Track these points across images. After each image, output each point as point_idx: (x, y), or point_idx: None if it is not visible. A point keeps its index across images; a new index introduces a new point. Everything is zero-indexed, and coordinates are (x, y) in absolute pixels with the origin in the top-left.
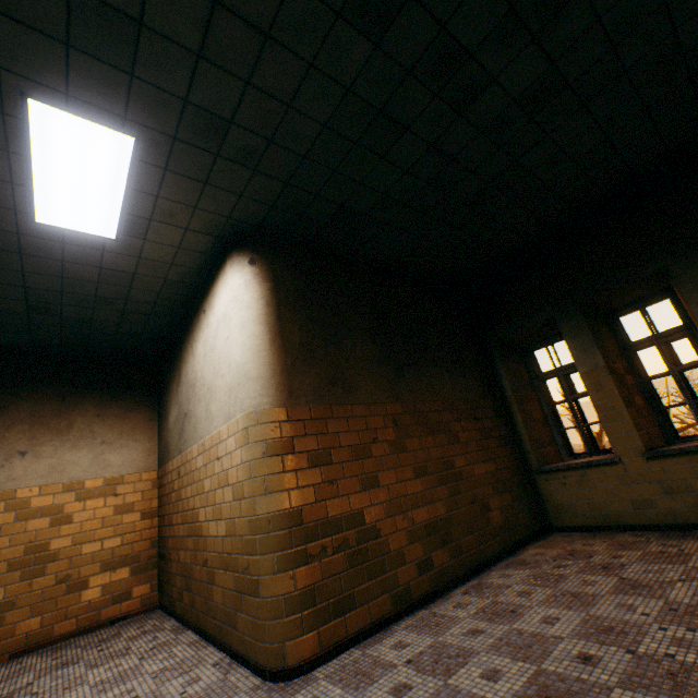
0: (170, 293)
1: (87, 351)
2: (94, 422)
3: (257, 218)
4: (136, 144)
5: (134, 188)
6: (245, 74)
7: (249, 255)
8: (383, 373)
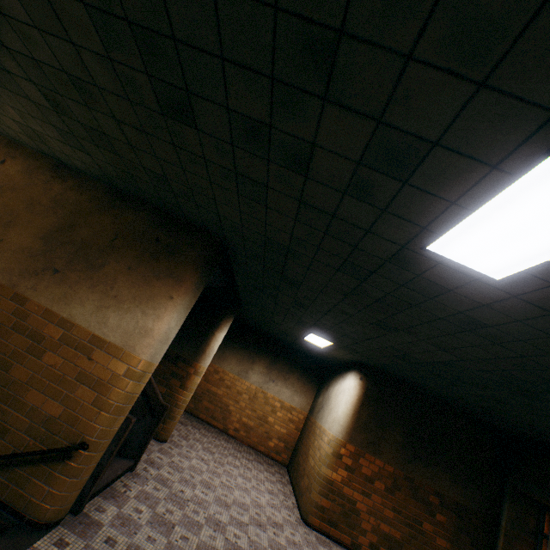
0: (335, 358)
1: (304, 352)
2: (295, 380)
3: (369, 364)
4: (333, 343)
5: (330, 345)
6: (364, 350)
7: (361, 375)
8: (401, 453)
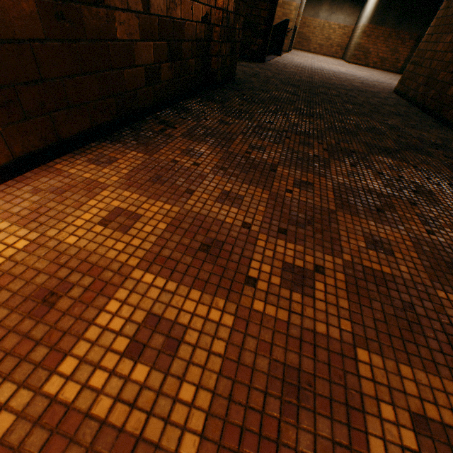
0: None
1: None
2: (347, 8)
3: None
4: None
5: None
6: None
7: None
8: (395, 21)
